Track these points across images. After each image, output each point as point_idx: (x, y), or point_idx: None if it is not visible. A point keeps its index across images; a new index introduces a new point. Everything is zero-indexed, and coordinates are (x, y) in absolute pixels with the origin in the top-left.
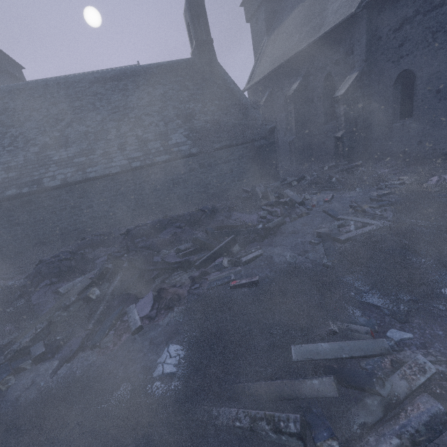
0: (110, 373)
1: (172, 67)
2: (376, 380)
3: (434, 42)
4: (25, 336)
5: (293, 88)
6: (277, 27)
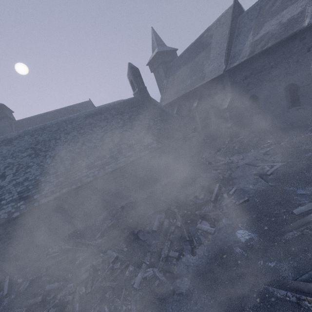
0: (221, 248)
1: (127, 103)
2: None
3: (262, 84)
4: (164, 250)
5: (195, 105)
6: (172, 75)
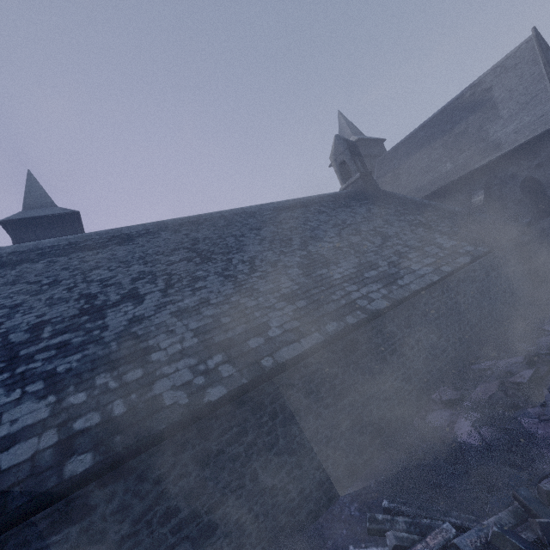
0: None
1: (344, 195)
2: None
3: None
4: None
5: (478, 199)
6: (388, 172)
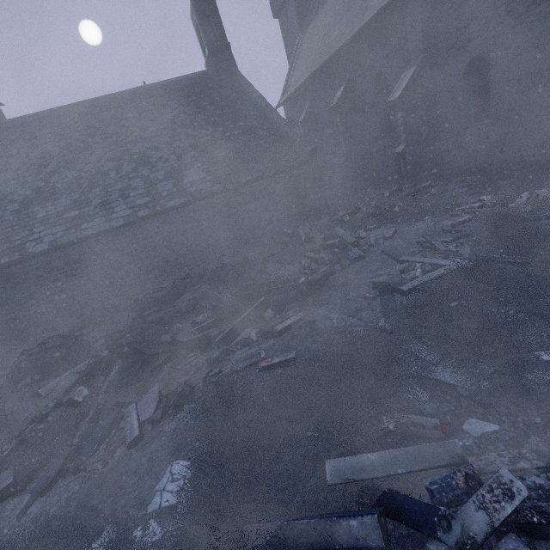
0: (92, 509)
1: (182, 84)
2: (437, 520)
3: (508, 16)
4: None
5: (337, 96)
6: (312, 20)
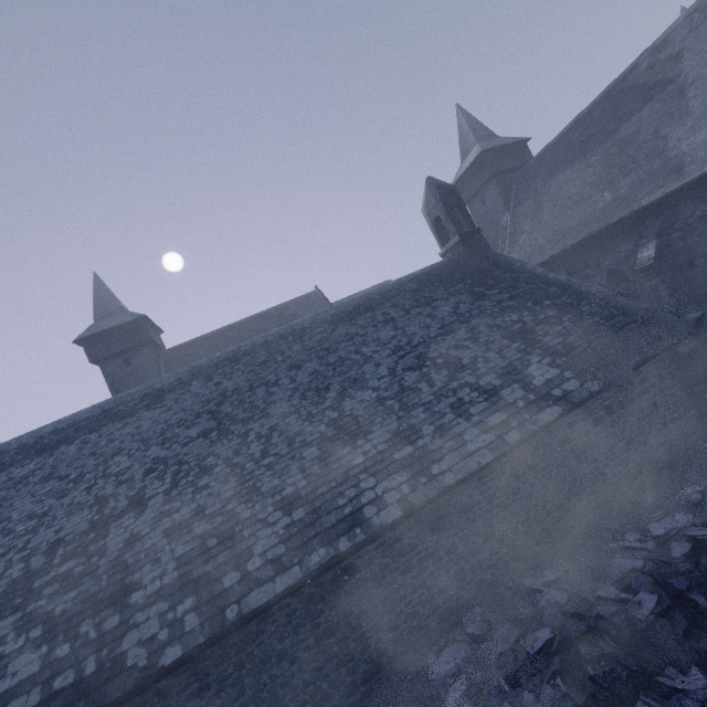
0: None
1: (434, 275)
2: None
3: None
4: None
5: (646, 255)
6: (528, 198)
